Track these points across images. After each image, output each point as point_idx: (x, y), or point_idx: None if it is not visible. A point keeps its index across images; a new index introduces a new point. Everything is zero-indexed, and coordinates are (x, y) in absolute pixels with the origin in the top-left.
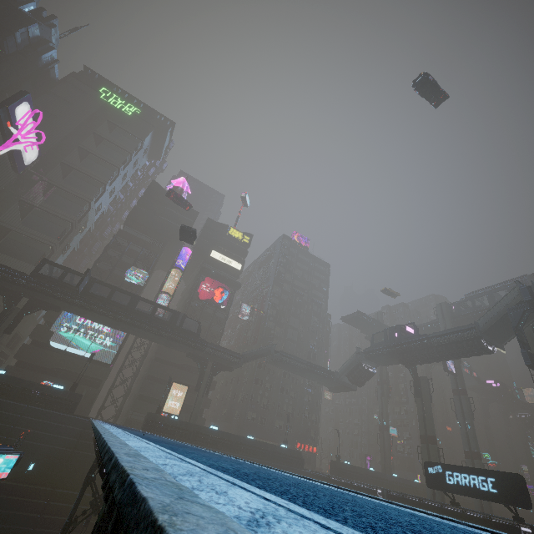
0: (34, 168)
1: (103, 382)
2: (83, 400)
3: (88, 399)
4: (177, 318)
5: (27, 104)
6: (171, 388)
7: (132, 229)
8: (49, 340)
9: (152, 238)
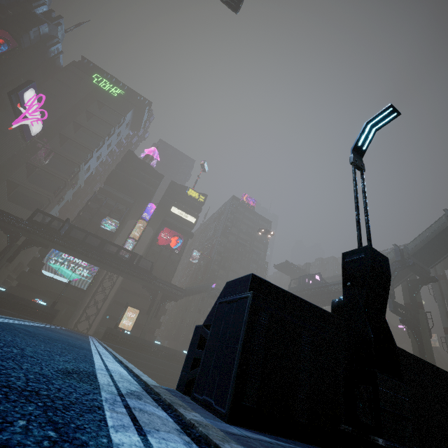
0: (39, 137)
1: (81, 303)
2: (64, 314)
3: (68, 314)
4: (135, 258)
5: (33, 90)
6: (131, 311)
7: (110, 188)
8: (41, 269)
9: (125, 195)
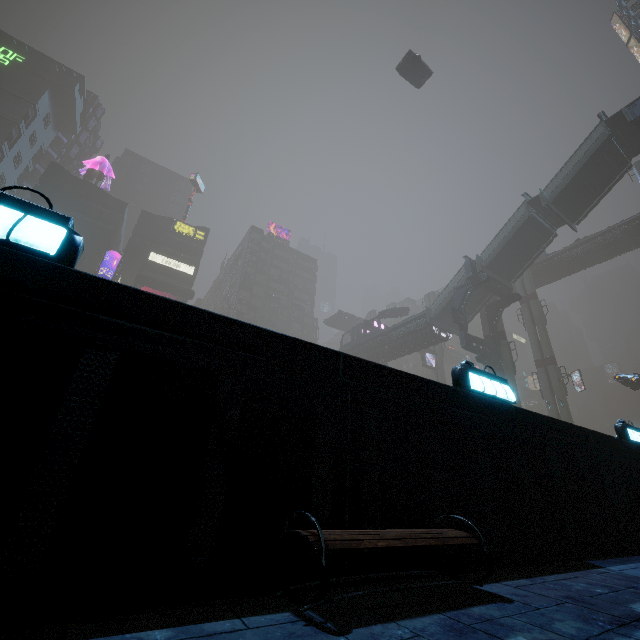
0: None
1: None
2: None
3: None
4: None
5: None
6: None
7: None
8: None
9: None
